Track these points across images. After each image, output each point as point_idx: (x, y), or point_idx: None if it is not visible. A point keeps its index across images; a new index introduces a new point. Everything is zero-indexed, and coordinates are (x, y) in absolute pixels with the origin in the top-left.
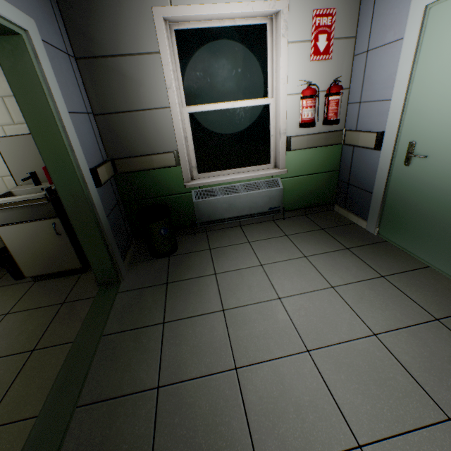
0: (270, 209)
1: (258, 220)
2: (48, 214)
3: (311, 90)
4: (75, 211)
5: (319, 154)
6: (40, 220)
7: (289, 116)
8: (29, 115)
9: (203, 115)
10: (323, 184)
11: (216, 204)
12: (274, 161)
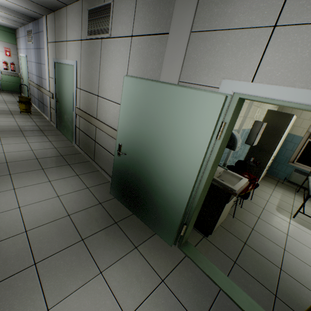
0: None
1: None
2: None
3: (5, 62)
4: None
5: (13, 78)
6: None
7: (1, 66)
8: None
9: None
10: (17, 86)
11: None
12: None
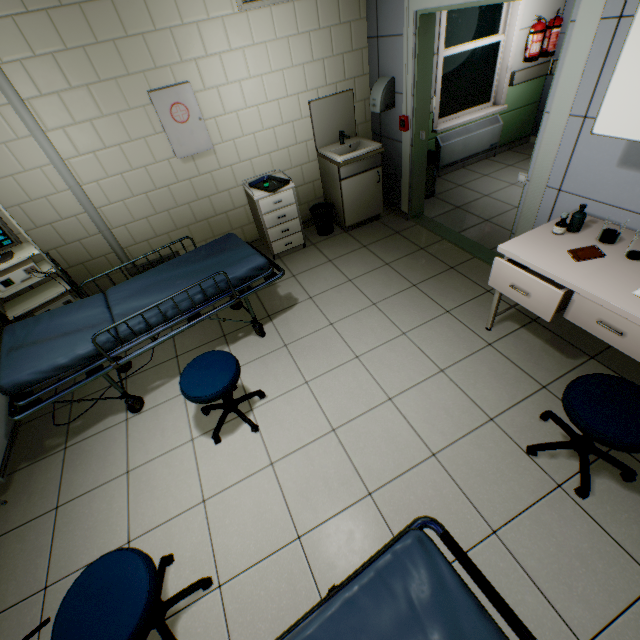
0: (490, 147)
1: (476, 160)
2: (376, 164)
3: (543, 25)
4: (418, 153)
5: (529, 88)
6: (369, 170)
7: (515, 52)
8: (420, 74)
9: (452, 58)
10: (526, 118)
11: (455, 147)
12: (494, 99)
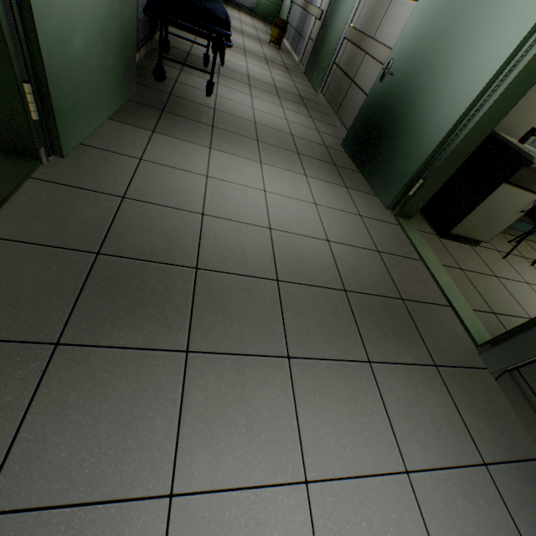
0: (251, 9)
1: (246, 13)
2: None
3: None
4: None
5: None
6: None
7: None
8: None
9: None
10: (273, 11)
11: None
12: None
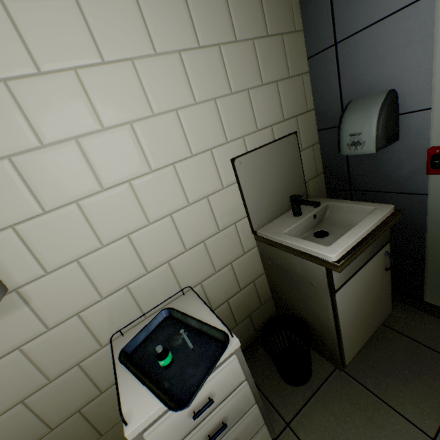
0: None
1: None
2: (383, 240)
3: None
4: None
5: None
6: (374, 254)
7: None
8: None
9: None
10: None
11: None
12: None
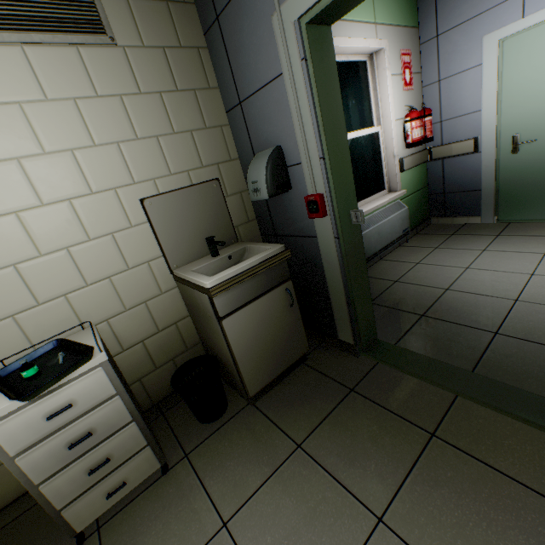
0: (403, 232)
1: (390, 249)
2: (281, 277)
3: (417, 112)
4: (351, 247)
5: (416, 173)
6: (272, 289)
7: (396, 140)
8: (327, 122)
9: None
10: (421, 201)
11: (370, 237)
12: (388, 186)
